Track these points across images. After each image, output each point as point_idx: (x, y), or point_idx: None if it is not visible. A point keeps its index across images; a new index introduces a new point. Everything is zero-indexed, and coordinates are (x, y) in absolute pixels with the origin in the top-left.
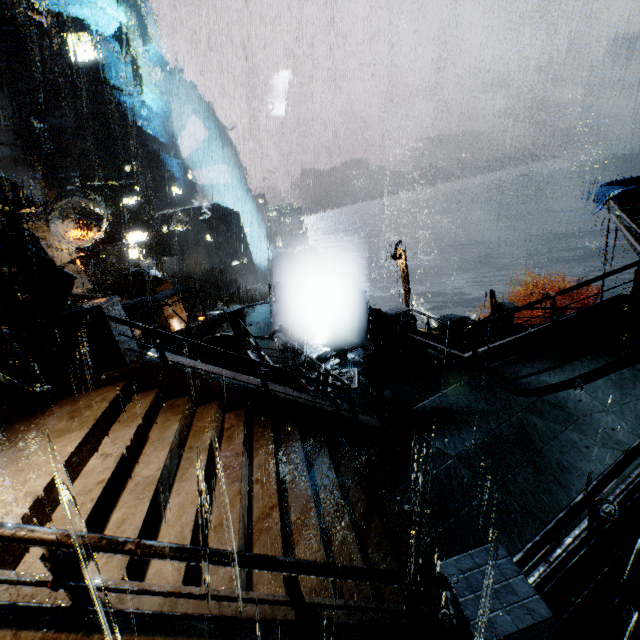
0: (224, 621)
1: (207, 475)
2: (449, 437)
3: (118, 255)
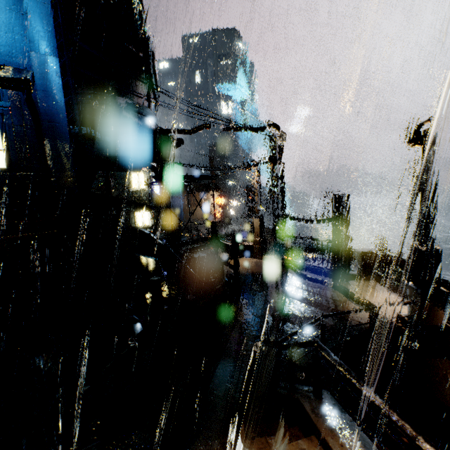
0: None
1: None
2: None
3: (227, 212)
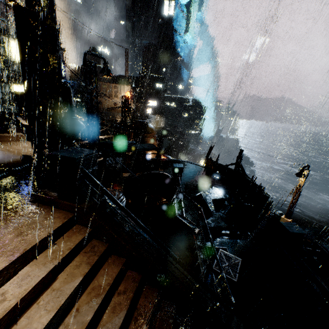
0: None
1: None
2: None
3: (143, 109)
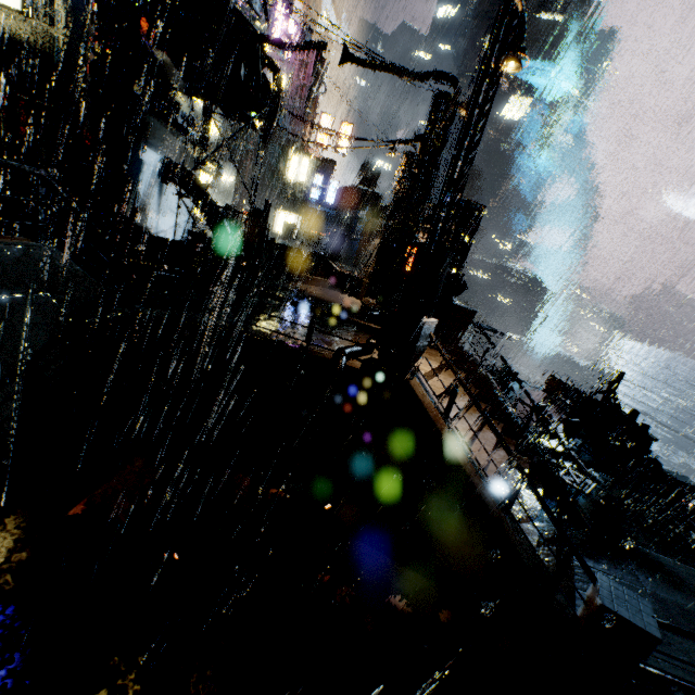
0: (482, 469)
1: (476, 430)
2: (654, 581)
3: None
